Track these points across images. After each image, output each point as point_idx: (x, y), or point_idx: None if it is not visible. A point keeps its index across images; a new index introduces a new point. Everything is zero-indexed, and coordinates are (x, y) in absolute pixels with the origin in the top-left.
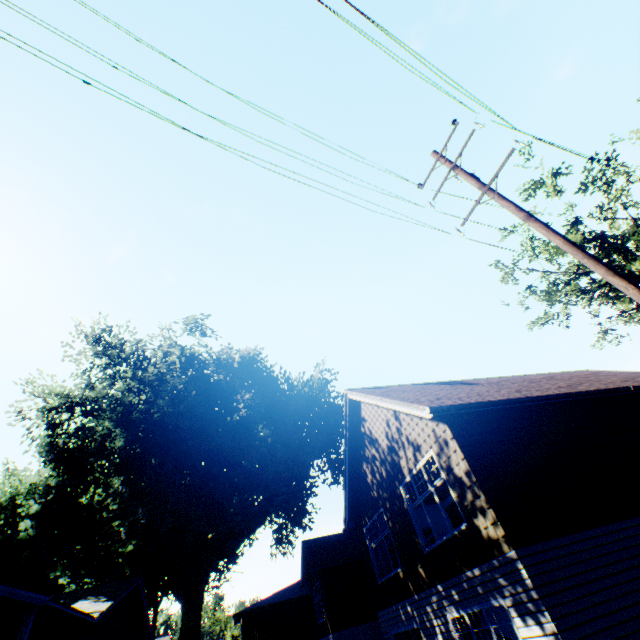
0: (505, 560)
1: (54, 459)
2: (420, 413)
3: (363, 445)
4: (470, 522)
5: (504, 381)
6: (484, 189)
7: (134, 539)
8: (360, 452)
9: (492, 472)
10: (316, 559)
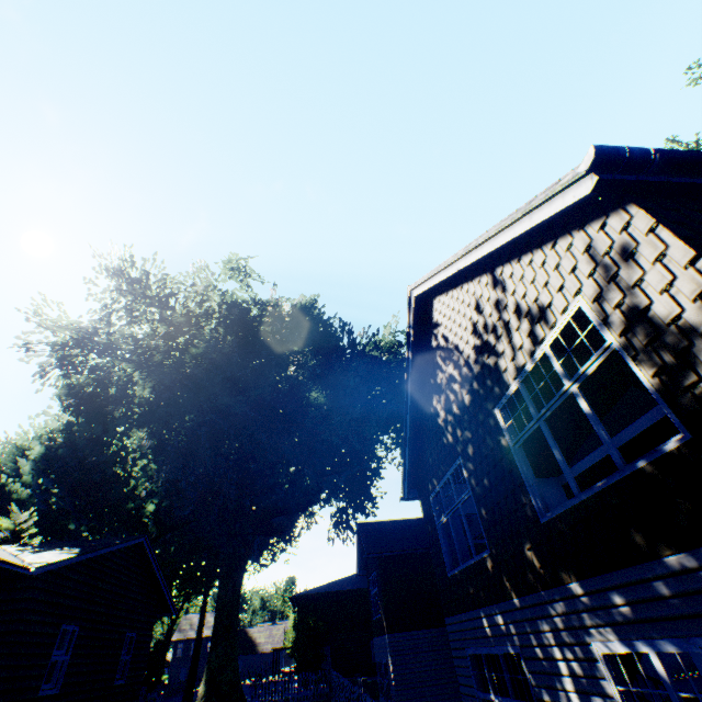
0: None
1: (74, 405)
2: (559, 203)
3: (434, 369)
4: None
5: None
6: None
7: (155, 498)
8: (429, 383)
9: None
10: (372, 545)
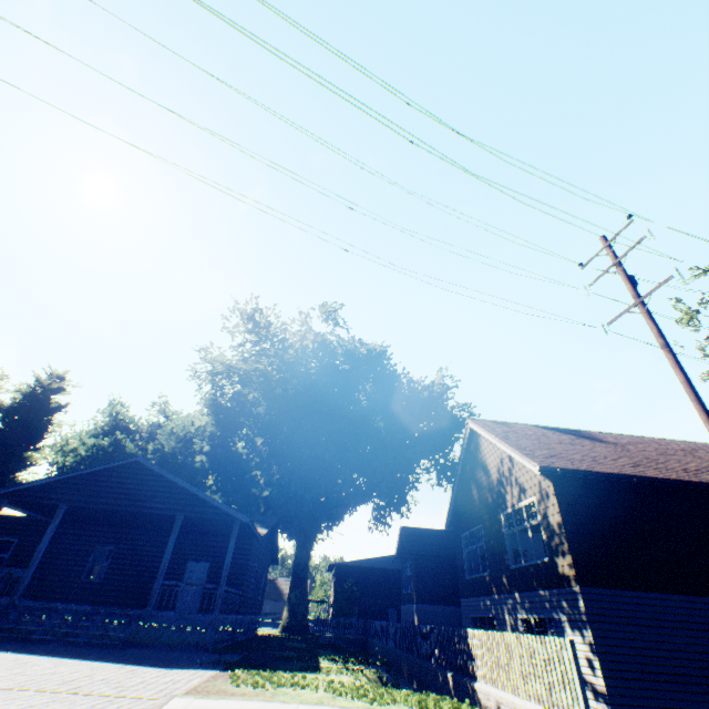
0: (570, 591)
1: (214, 412)
2: (531, 467)
3: (475, 469)
4: (551, 558)
5: (633, 445)
6: (636, 301)
7: (270, 487)
8: (471, 474)
9: (580, 529)
10: (411, 544)
